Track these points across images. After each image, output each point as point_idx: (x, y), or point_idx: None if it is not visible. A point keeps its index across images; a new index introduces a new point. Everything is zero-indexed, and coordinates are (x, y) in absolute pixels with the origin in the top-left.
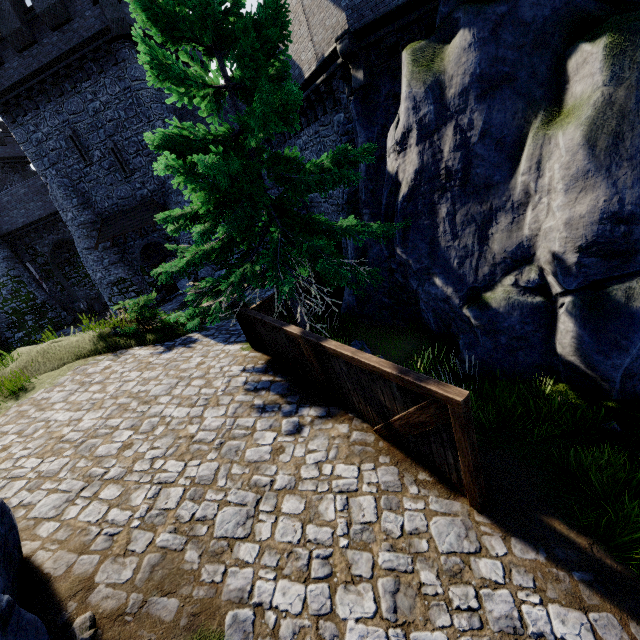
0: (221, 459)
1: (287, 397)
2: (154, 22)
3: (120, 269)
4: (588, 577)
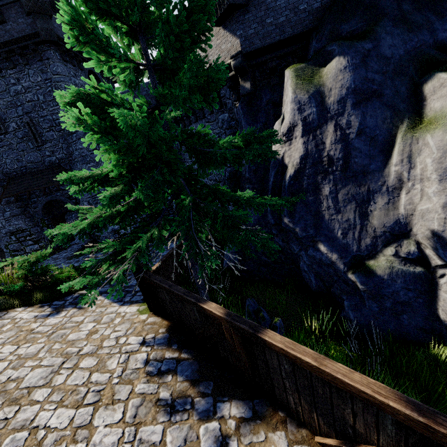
0: None
1: (199, 385)
2: None
3: (21, 220)
4: None
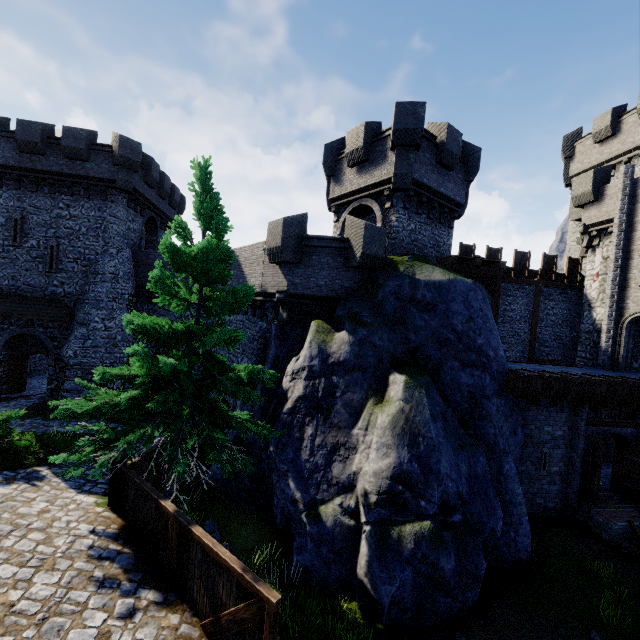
0: (39, 638)
1: (130, 573)
2: (171, 259)
3: None
4: None
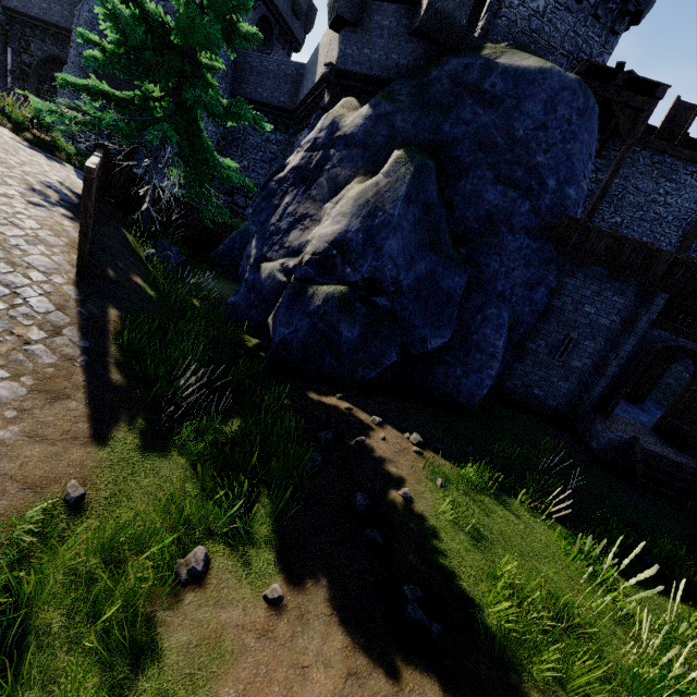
0: None
1: (62, 201)
2: None
3: None
4: (86, 314)
